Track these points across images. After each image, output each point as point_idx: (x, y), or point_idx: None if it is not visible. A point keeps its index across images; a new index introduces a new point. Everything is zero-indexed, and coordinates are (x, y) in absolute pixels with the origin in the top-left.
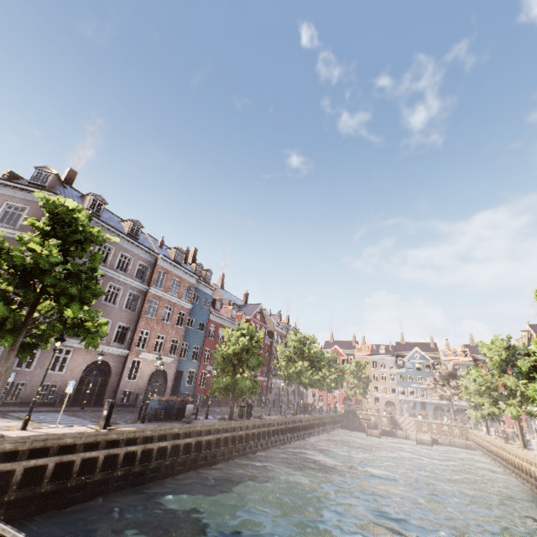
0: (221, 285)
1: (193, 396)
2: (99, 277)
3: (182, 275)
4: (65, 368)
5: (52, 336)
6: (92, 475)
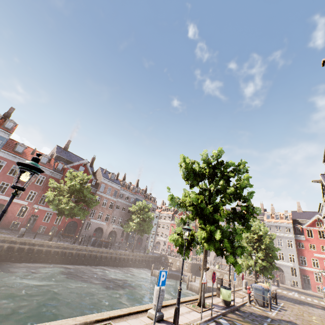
0: (65, 148)
1: None
2: None
3: None
4: None
5: None
6: None
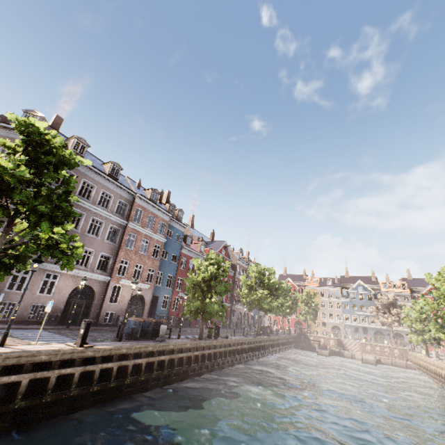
0: (191, 225)
1: (167, 318)
2: (83, 211)
3: (157, 213)
4: (52, 291)
5: (30, 257)
6: (68, 390)
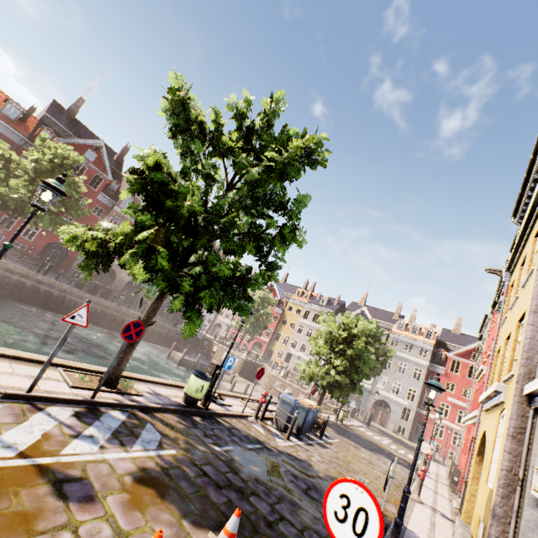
0: (71, 110)
1: None
2: None
3: None
4: None
5: None
6: None
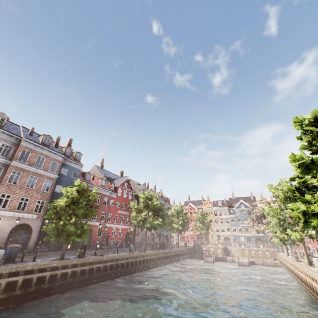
0: (101, 166)
1: (61, 243)
2: None
3: (48, 154)
4: None
5: None
6: None
